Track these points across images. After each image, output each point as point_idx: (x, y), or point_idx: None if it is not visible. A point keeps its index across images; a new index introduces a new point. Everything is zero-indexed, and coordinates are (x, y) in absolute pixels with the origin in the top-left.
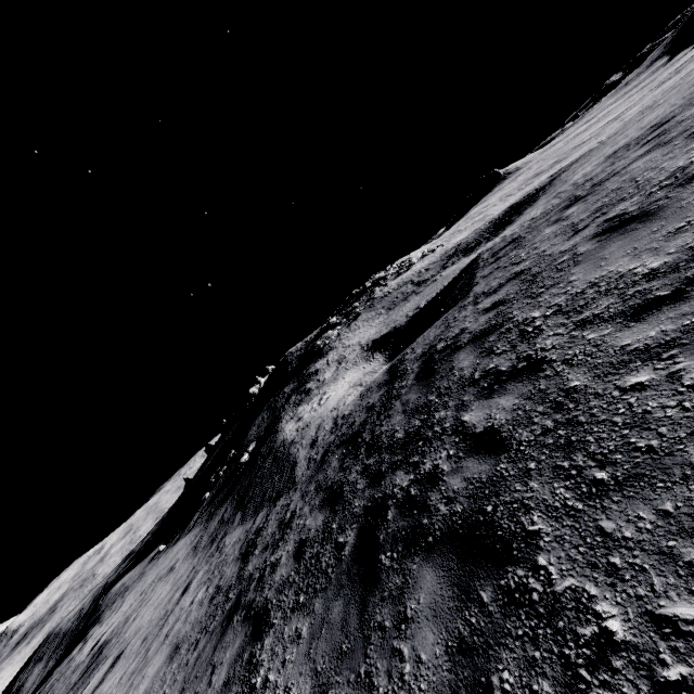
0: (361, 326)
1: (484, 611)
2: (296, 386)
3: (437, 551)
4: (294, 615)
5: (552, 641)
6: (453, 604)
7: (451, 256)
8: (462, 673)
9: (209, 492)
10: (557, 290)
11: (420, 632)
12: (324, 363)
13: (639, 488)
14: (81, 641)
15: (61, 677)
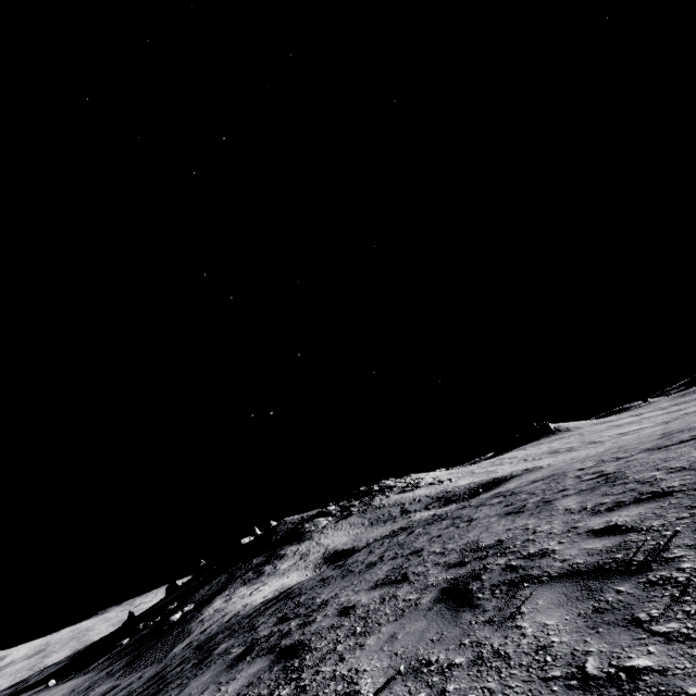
0: (343, 528)
1: None
2: (262, 562)
3: None
4: None
5: None
6: None
7: (438, 499)
8: None
9: (129, 639)
10: (322, 589)
11: None
12: (293, 551)
13: (179, 687)
14: None
15: None
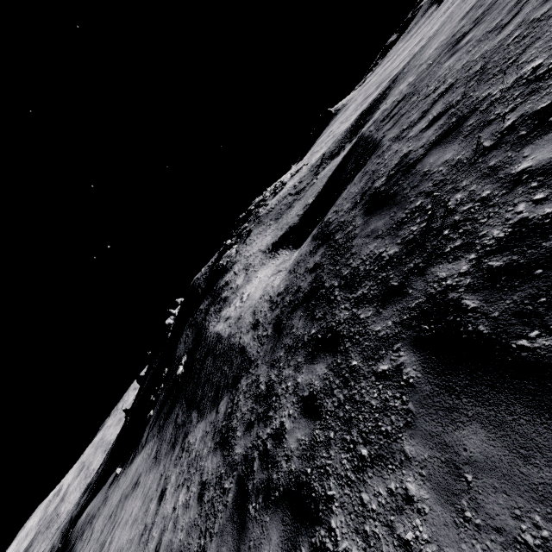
0: (256, 239)
1: None
2: (211, 300)
3: None
4: (367, 475)
5: None
6: None
7: (319, 165)
8: None
9: (153, 410)
10: (547, 37)
11: None
12: (232, 275)
13: None
14: None
15: None
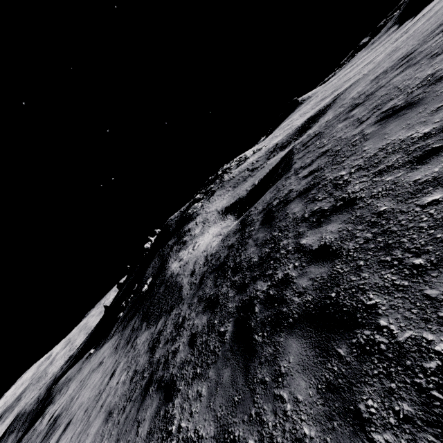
0: (217, 199)
1: (343, 361)
2: (176, 240)
3: (297, 327)
4: (194, 382)
5: (404, 375)
6: (317, 360)
7: (272, 151)
8: (334, 405)
9: (122, 312)
10: (356, 156)
11: (294, 382)
12: (194, 224)
13: None
14: (41, 416)
15: (28, 441)
